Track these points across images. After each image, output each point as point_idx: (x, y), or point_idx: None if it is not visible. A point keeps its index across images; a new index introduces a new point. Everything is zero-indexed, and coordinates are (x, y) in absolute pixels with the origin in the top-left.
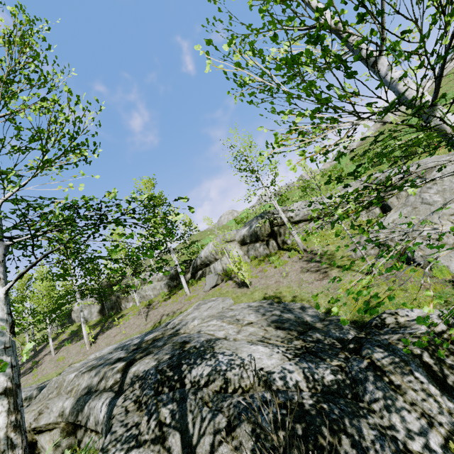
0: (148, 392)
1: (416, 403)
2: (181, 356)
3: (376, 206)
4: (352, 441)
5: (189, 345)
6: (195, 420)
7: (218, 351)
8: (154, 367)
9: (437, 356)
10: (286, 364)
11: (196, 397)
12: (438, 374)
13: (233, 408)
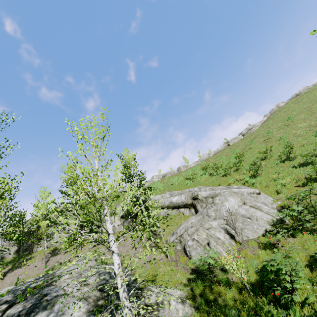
0: None
1: None
2: (36, 306)
3: (193, 208)
4: None
5: (45, 298)
6: None
7: (57, 304)
8: (19, 312)
9: None
10: (82, 316)
11: None
12: None
13: None
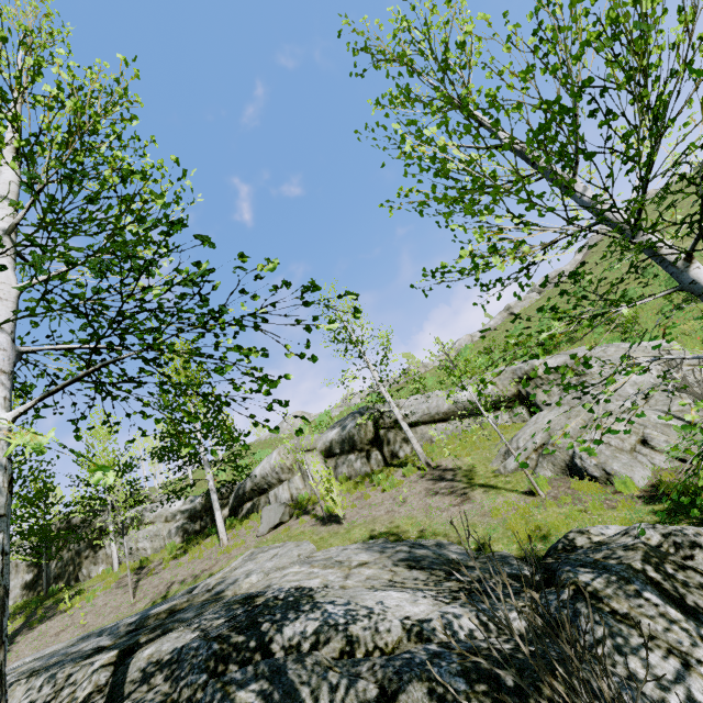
0: (195, 678)
1: (657, 635)
2: (255, 612)
3: (521, 405)
4: (591, 689)
5: (262, 598)
6: (318, 692)
7: (323, 600)
8: (199, 638)
9: (663, 570)
10: (447, 608)
11: (304, 664)
12: (673, 593)
13: (382, 669)
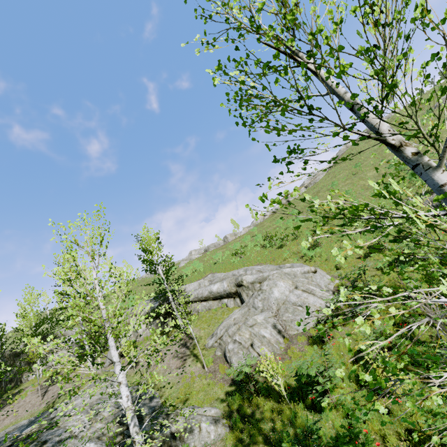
0: None
1: None
2: None
3: (238, 297)
4: None
5: (45, 446)
6: None
7: None
8: None
9: None
10: None
11: None
12: None
13: None
